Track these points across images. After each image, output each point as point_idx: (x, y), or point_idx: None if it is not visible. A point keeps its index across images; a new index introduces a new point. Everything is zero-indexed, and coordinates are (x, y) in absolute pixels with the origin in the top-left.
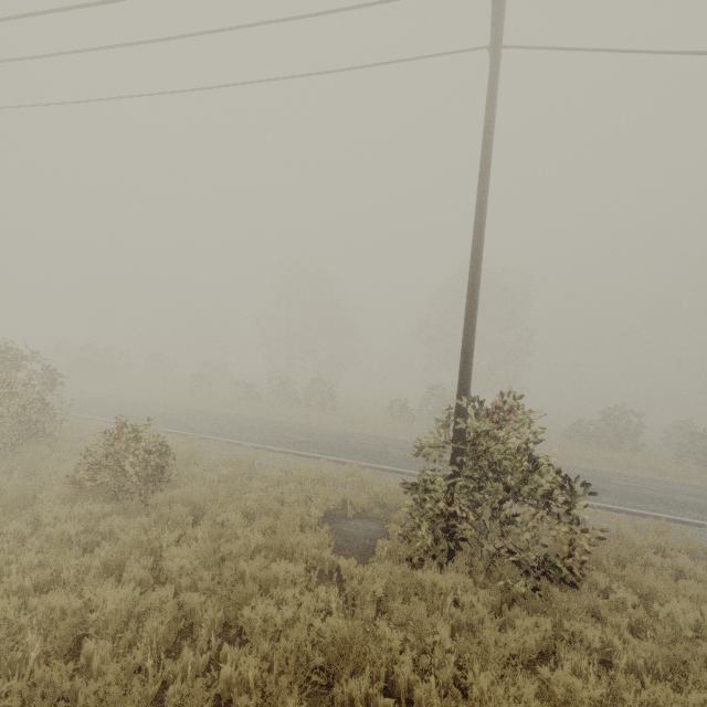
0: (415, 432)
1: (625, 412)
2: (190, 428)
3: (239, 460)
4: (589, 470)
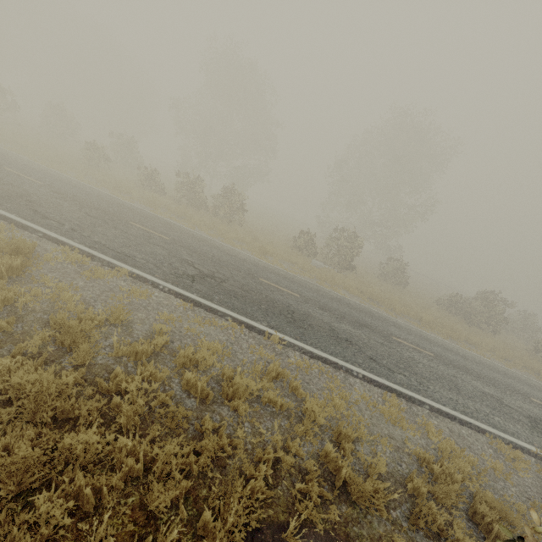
0: (324, 276)
1: (496, 297)
2: (43, 215)
3: (78, 328)
4: (495, 369)
